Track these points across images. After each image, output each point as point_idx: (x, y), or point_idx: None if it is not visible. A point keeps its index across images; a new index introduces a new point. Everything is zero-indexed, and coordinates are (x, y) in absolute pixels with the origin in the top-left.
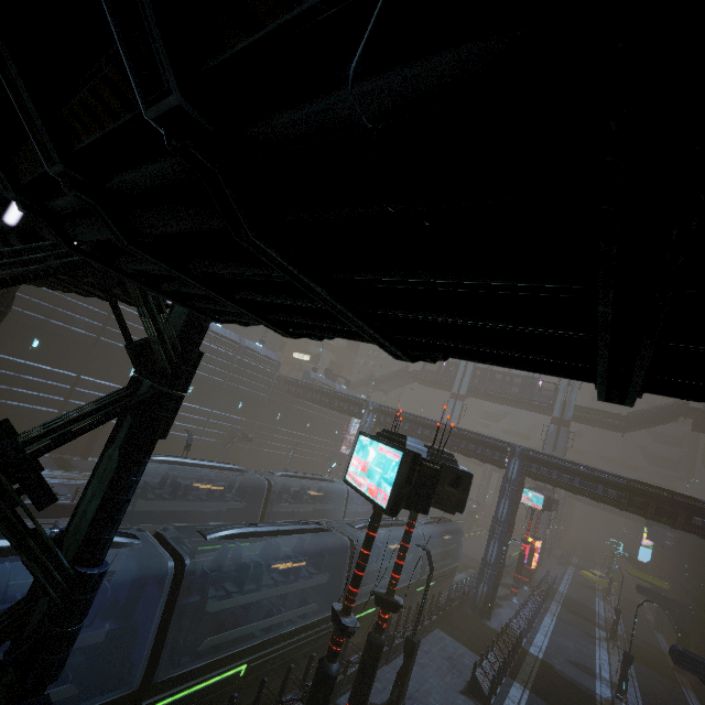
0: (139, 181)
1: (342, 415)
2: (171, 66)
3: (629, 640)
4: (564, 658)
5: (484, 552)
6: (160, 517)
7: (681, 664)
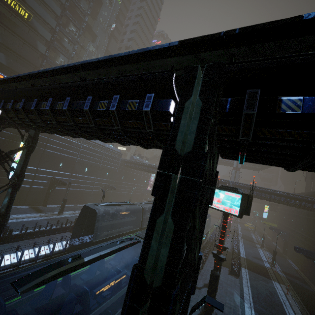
0: None
1: (147, 174)
2: None
3: (266, 246)
4: (251, 256)
5: None
6: (104, 228)
7: (298, 252)
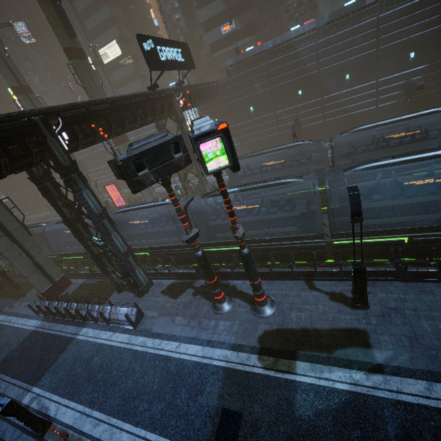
0: None
1: None
2: None
3: None
4: None
5: None
6: None
7: None
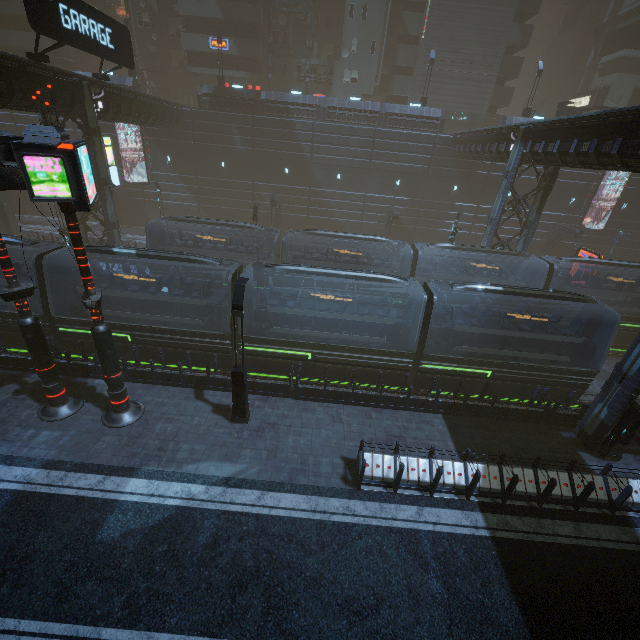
0: None
1: (581, 172)
2: None
3: None
4: None
5: None
6: None
7: None
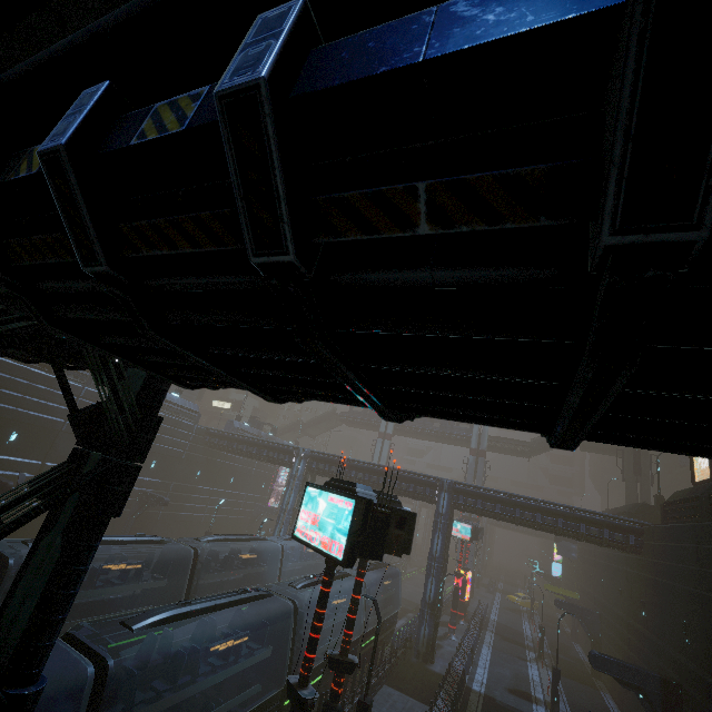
0: (190, 285)
1: (269, 465)
2: (292, 239)
3: (554, 656)
4: (503, 687)
5: (419, 592)
6: None
7: (599, 668)
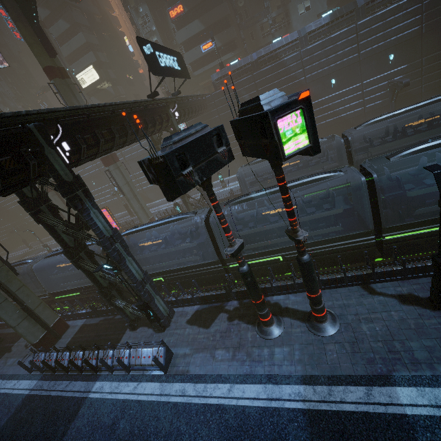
0: None
1: None
2: None
3: None
4: None
5: None
6: None
7: None
